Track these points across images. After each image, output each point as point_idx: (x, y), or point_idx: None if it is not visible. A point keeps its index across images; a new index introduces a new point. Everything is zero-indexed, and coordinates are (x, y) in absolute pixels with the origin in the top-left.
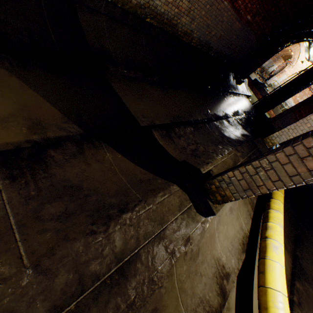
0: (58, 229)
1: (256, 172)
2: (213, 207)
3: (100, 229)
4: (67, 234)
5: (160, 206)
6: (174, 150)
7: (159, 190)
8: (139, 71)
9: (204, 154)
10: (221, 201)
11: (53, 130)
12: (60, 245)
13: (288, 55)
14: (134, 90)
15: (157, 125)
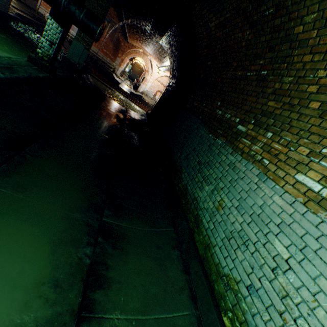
0: None
1: None
2: None
3: None
4: None
5: None
6: None
7: None
8: None
9: None
10: None
11: None
12: None
13: None
14: None
15: None
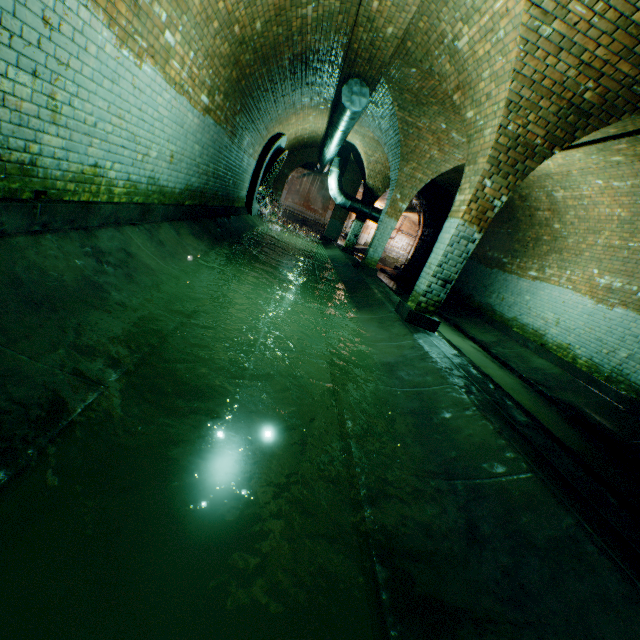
0: None
1: None
2: None
3: None
4: None
5: None
6: None
7: None
8: None
9: None
10: None
11: None
12: None
13: None
14: None
15: None
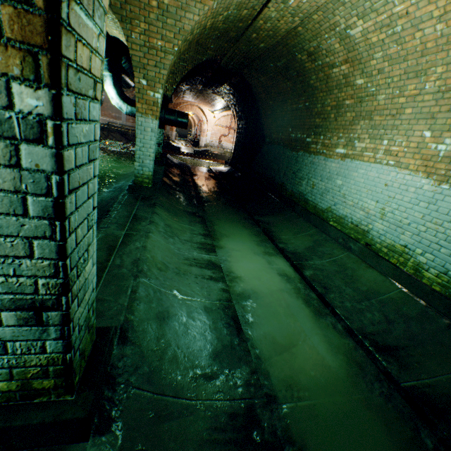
0: None
1: None
2: None
3: None
4: None
5: None
6: None
7: None
8: None
9: None
10: None
11: None
12: None
13: None
14: None
15: None
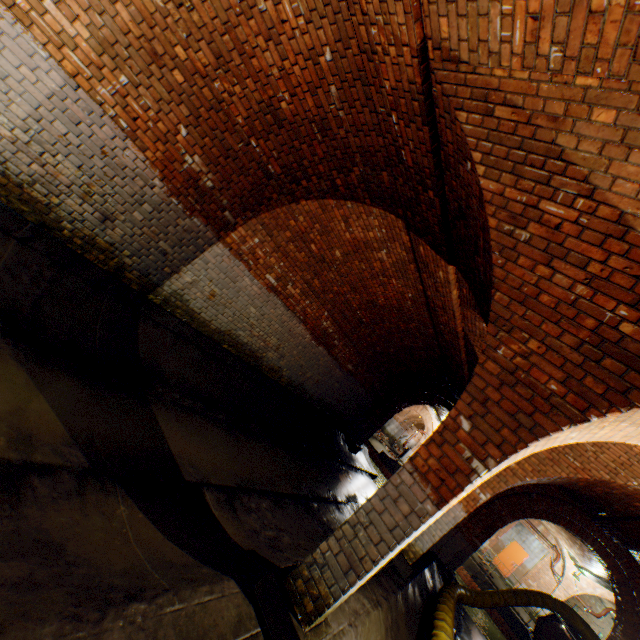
0: (14, 601)
1: (355, 533)
2: (301, 632)
3: (91, 614)
4: (28, 611)
5: (201, 611)
6: (237, 529)
7: (203, 582)
8: (199, 399)
9: (291, 547)
10: (314, 612)
11: (44, 451)
12: (15, 623)
13: (421, 422)
14: (186, 423)
15: (212, 485)
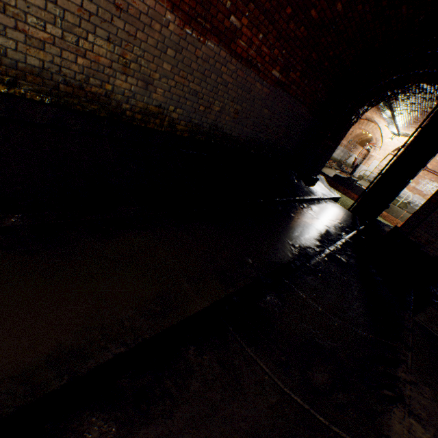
0: None
1: None
2: None
3: None
4: None
5: None
6: None
7: None
8: None
9: None
10: None
11: None
12: None
13: (364, 139)
14: None
15: None
